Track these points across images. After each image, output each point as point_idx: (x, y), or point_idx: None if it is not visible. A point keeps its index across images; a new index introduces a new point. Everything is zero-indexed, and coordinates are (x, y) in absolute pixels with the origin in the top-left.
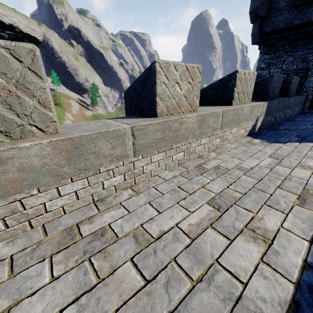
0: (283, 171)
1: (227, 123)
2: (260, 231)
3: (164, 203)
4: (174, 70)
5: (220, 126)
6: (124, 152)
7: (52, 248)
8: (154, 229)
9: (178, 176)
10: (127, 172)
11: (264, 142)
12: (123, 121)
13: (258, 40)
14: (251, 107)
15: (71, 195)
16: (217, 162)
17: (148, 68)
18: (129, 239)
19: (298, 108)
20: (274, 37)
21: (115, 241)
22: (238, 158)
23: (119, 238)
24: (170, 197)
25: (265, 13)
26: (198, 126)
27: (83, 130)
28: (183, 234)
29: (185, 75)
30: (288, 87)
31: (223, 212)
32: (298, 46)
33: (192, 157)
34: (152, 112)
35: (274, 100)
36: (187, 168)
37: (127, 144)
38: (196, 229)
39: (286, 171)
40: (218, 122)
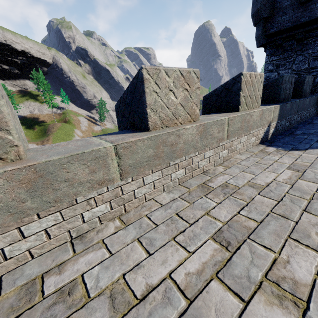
0: (308, 187)
1: (234, 132)
2: (287, 283)
3: (157, 238)
4: (166, 77)
5: (227, 135)
6: (107, 175)
7: (1, 316)
8: (140, 282)
9: (177, 199)
10: (114, 199)
11: (280, 150)
12: (109, 137)
13: (264, 42)
14: (261, 112)
15: (40, 235)
16: (225, 178)
17: (135, 76)
18: (104, 299)
19: (314, 109)
20: (280, 38)
21: (85, 303)
22: (250, 172)
23: (92, 297)
24: (165, 229)
25: (268, 14)
26: (200, 137)
27: (54, 154)
28: (177, 290)
29: (179, 81)
30: (301, 87)
31: (234, 251)
32: (307, 44)
33: (196, 173)
34: (143, 125)
35: (287, 102)
36: (189, 187)
37: (110, 165)
38: (196, 280)
39: (312, 186)
40: (224, 131)
